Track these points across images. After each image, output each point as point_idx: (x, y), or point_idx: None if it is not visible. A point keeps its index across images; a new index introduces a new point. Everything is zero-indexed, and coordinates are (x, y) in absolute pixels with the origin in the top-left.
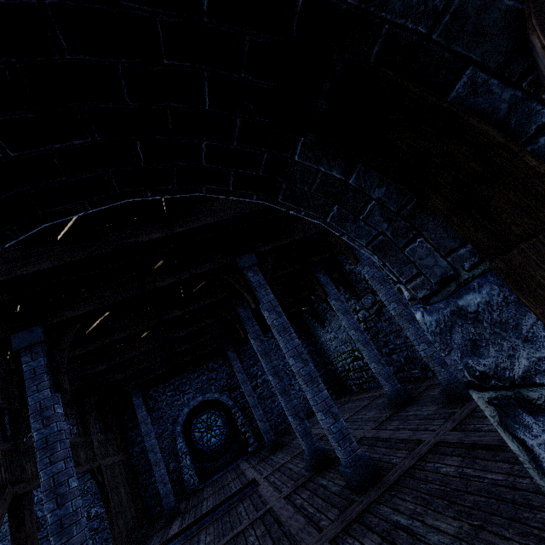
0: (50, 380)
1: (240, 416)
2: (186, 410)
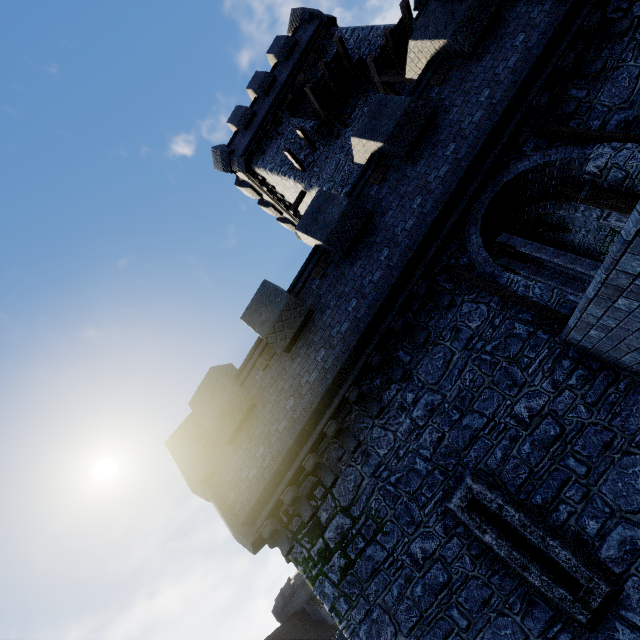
0: None
1: None
2: None
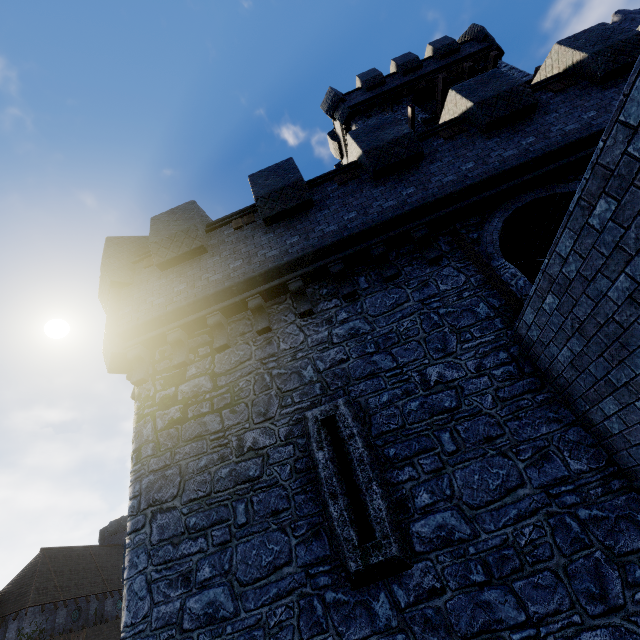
0: None
1: None
2: None
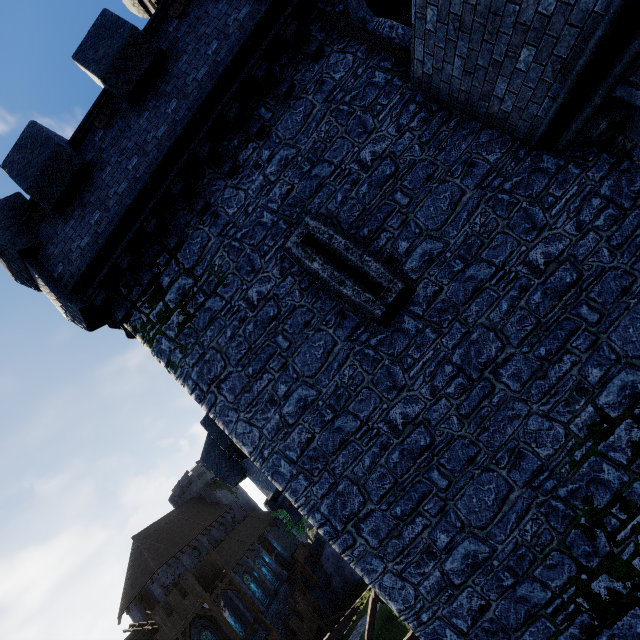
0: None
1: None
2: None
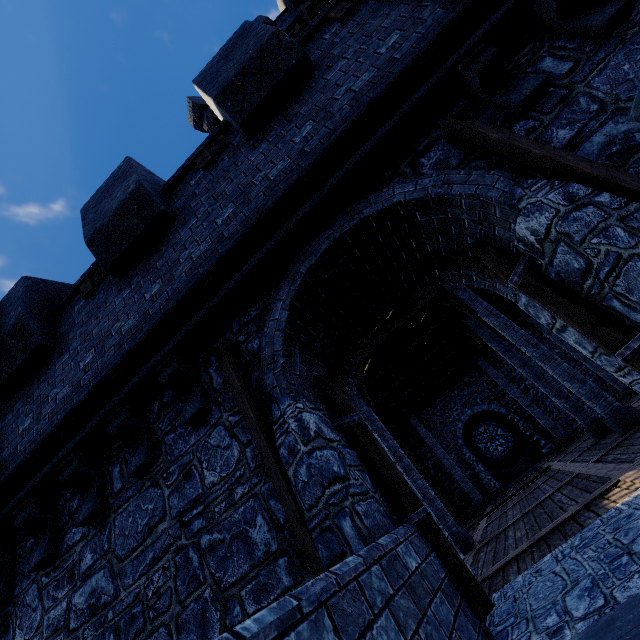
0: (363, 402)
1: (519, 421)
2: (460, 425)
